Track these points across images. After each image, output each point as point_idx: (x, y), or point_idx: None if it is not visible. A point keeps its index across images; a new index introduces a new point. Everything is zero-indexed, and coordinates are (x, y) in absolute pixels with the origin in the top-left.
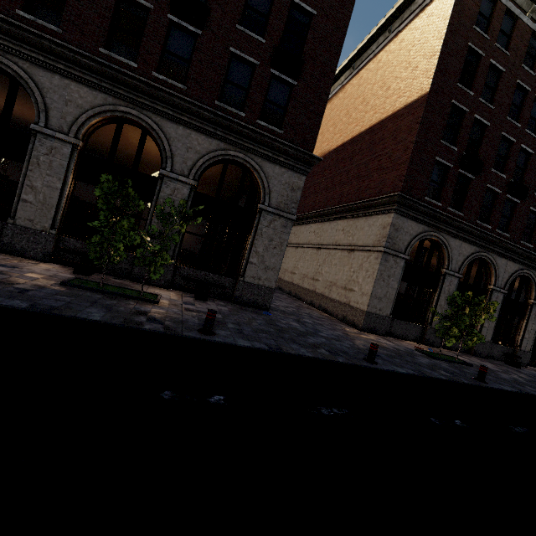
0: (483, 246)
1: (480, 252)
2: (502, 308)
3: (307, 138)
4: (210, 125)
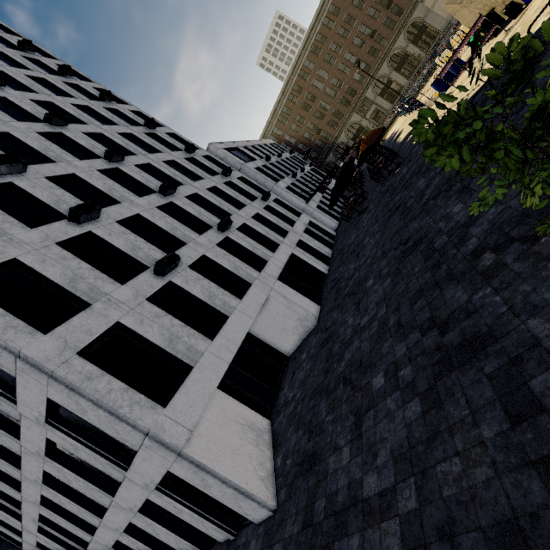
0: None
1: None
2: None
3: (409, 0)
4: (398, 34)
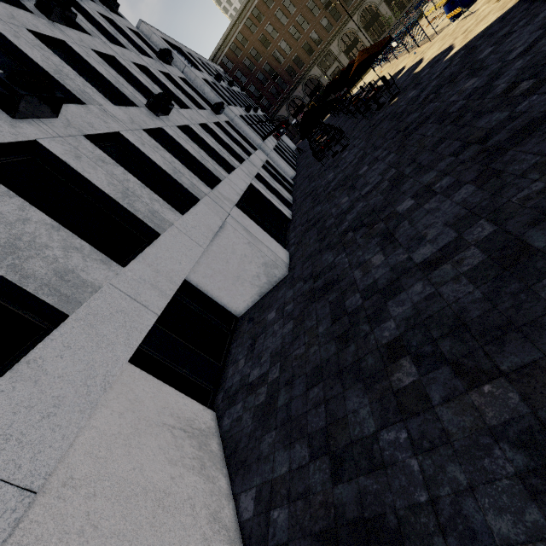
0: None
1: None
2: None
3: None
4: None
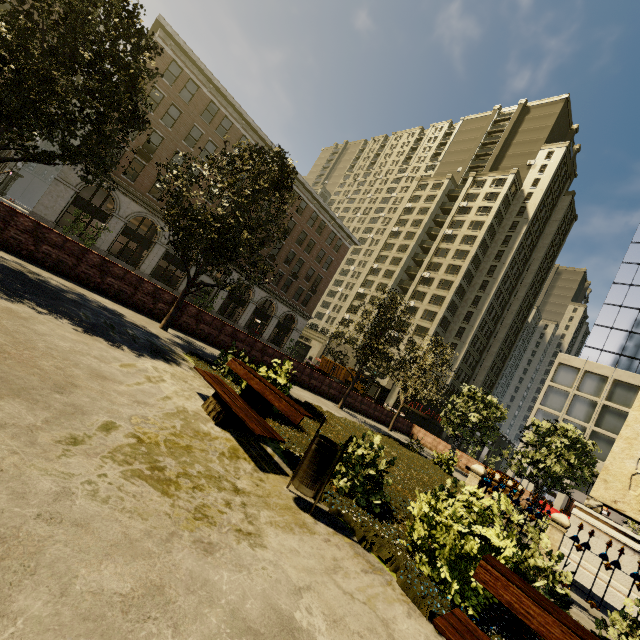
0: (151, 211)
1: (147, 214)
2: (168, 260)
3: None
4: None
